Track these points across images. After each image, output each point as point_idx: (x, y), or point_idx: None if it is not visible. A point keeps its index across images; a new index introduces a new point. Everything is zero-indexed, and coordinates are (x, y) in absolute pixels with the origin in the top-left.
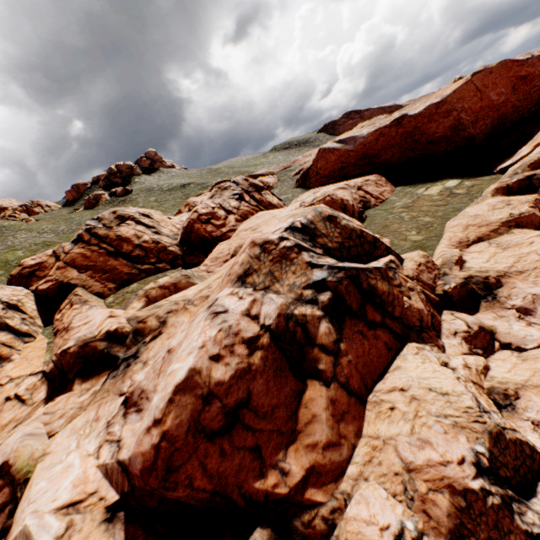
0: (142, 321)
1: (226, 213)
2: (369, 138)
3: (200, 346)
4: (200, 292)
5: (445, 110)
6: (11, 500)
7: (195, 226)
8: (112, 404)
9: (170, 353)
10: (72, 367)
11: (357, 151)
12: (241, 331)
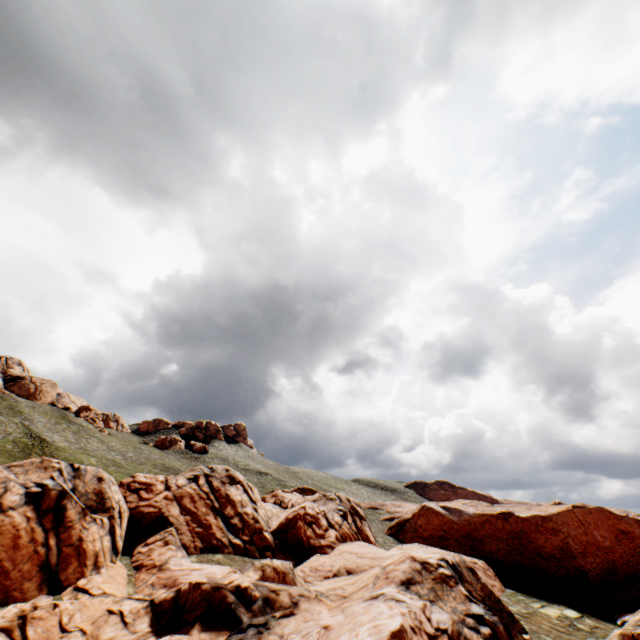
0: (275, 590)
1: (328, 523)
2: (475, 518)
3: (400, 613)
4: (333, 588)
5: (551, 526)
6: None
7: (298, 522)
8: None
9: (328, 629)
10: (193, 607)
11: (461, 525)
12: (422, 622)
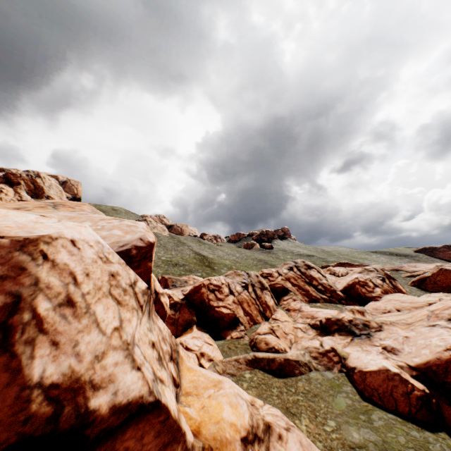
0: (367, 320)
1: (373, 285)
2: None
3: None
4: (398, 320)
5: None
6: (340, 361)
7: (355, 286)
8: (372, 347)
9: (407, 338)
10: (330, 327)
11: None
12: None
